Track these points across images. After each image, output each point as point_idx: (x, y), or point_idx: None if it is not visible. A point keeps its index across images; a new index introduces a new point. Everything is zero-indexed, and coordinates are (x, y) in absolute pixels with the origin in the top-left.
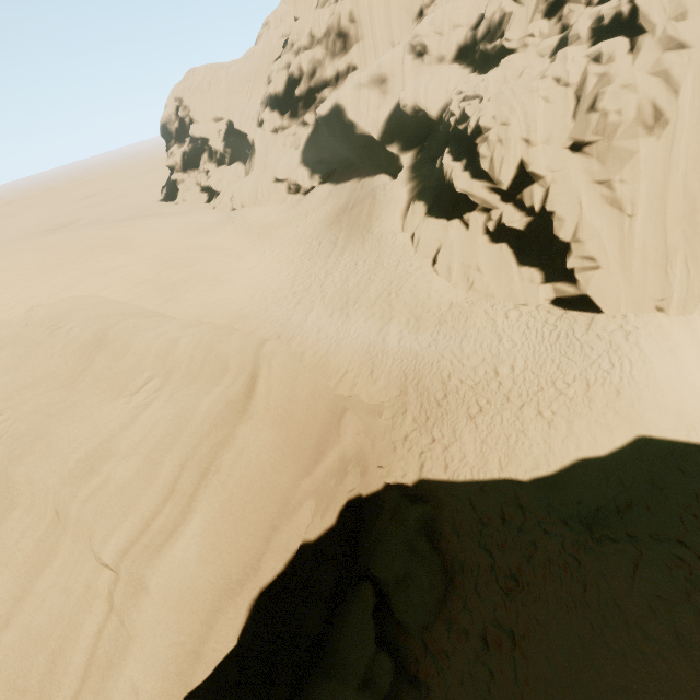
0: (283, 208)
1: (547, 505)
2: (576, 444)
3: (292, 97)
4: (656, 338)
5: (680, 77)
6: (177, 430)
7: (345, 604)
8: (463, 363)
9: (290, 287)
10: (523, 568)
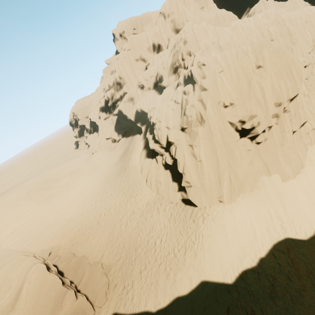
0: (108, 151)
1: None
2: (176, 288)
3: (108, 106)
4: (215, 220)
5: (205, 102)
6: None
7: None
8: (145, 238)
9: (95, 198)
10: None
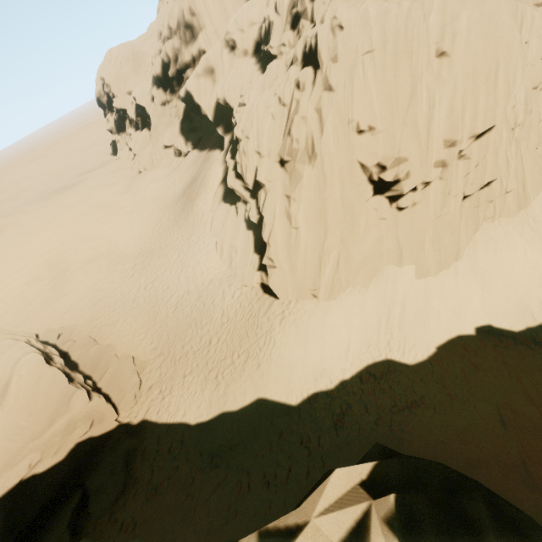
0: (167, 172)
1: (197, 442)
2: (225, 402)
3: (169, 77)
4: (298, 323)
5: (325, 118)
6: None
7: (63, 502)
8: (197, 333)
9: (135, 259)
10: (164, 483)
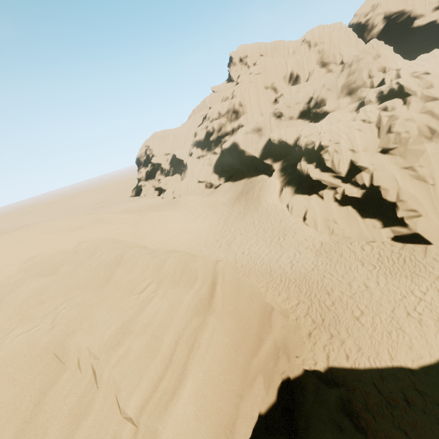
0: (203, 195)
1: None
2: None
3: (208, 141)
4: None
5: None
6: (170, 317)
7: None
8: (340, 280)
9: (213, 237)
10: None
